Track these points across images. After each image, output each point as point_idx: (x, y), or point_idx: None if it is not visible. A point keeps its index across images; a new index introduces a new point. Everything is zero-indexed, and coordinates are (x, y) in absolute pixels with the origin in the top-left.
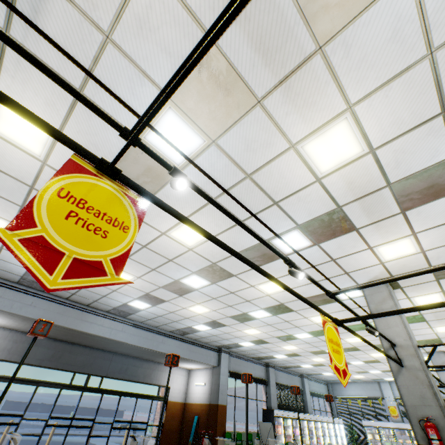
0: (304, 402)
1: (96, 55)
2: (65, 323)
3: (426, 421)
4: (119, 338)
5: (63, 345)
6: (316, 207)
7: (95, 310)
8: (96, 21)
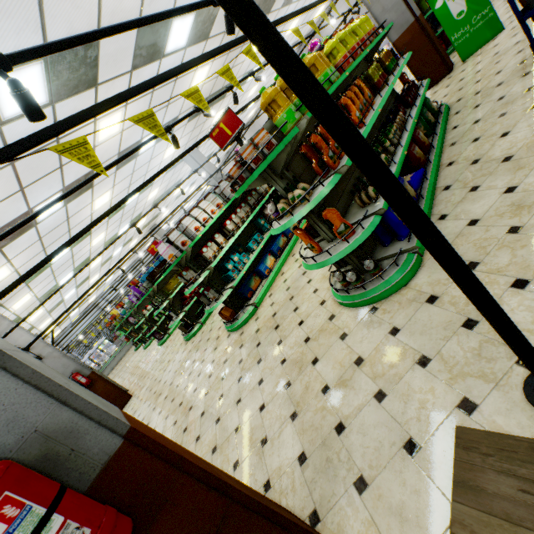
0: None
1: None
2: None
3: (73, 374)
4: None
5: None
6: None
7: None
8: None
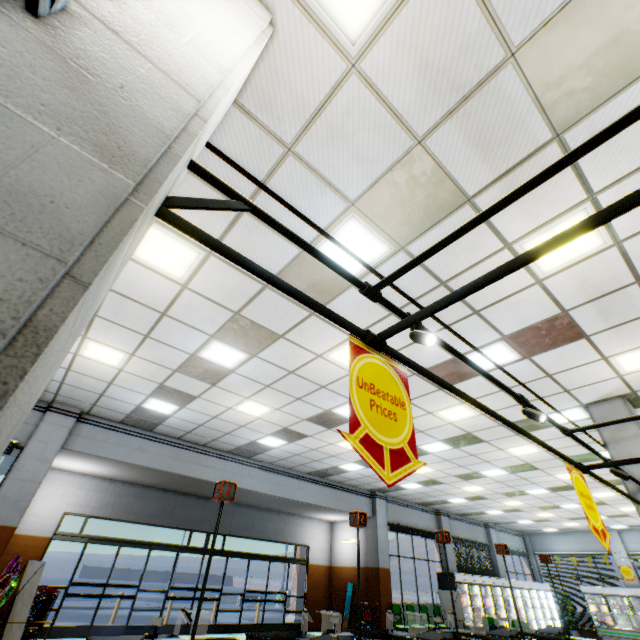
0: (492, 561)
1: (271, 169)
2: (180, 470)
3: None
4: (246, 486)
5: (173, 496)
6: (531, 313)
7: (213, 451)
8: (278, 135)
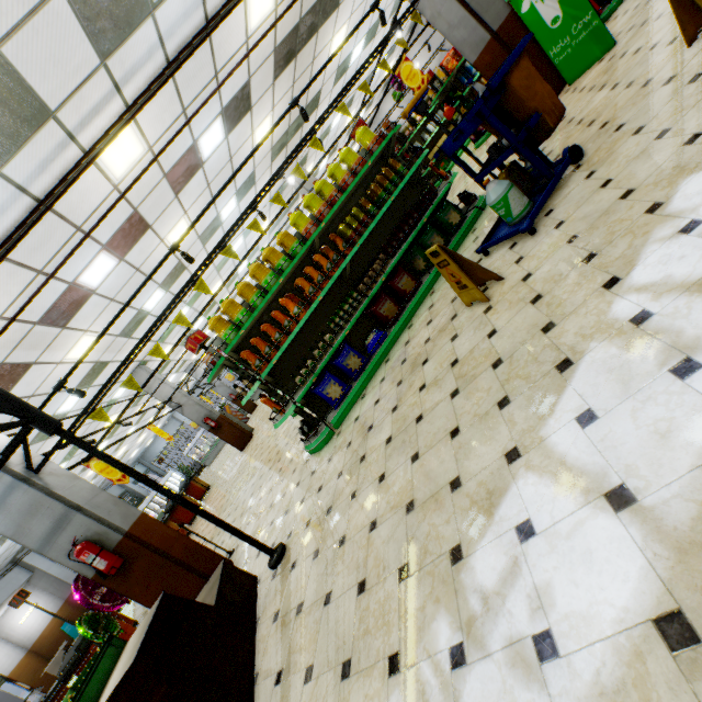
0: (137, 495)
1: None
2: None
3: (205, 419)
4: None
5: None
6: (83, 373)
7: None
8: None
